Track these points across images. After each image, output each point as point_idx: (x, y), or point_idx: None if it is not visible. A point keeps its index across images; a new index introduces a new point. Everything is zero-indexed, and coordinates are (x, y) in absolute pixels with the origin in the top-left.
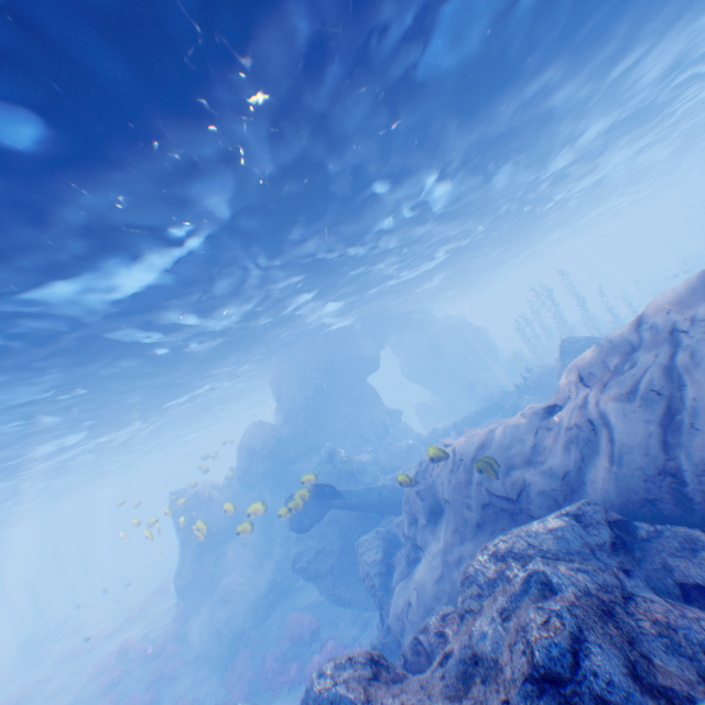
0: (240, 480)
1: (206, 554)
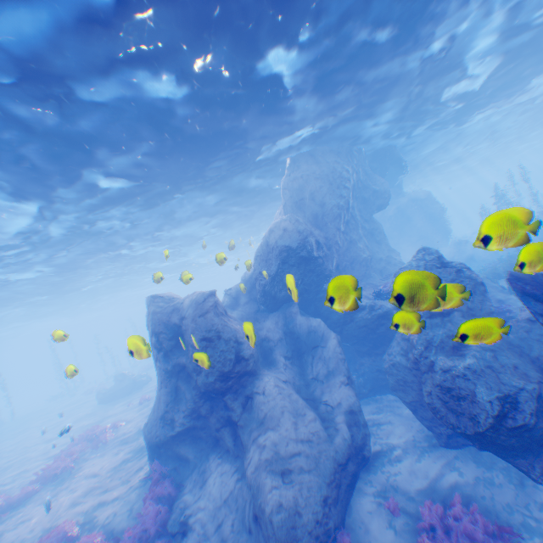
0: (260, 294)
1: (226, 392)
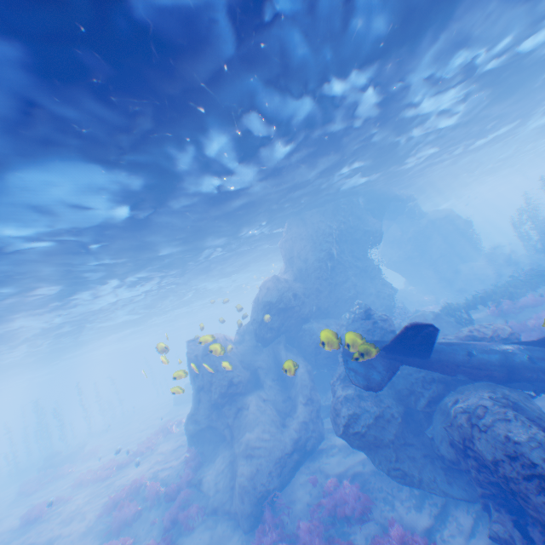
0: (254, 335)
1: (223, 403)
